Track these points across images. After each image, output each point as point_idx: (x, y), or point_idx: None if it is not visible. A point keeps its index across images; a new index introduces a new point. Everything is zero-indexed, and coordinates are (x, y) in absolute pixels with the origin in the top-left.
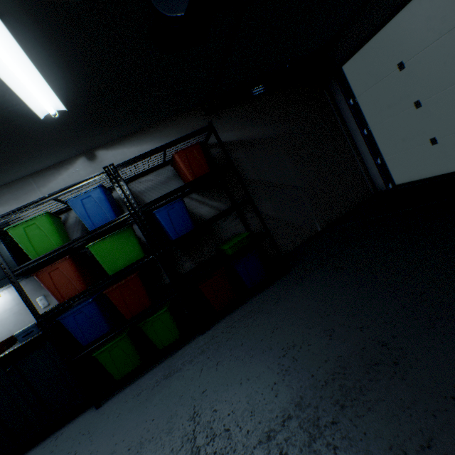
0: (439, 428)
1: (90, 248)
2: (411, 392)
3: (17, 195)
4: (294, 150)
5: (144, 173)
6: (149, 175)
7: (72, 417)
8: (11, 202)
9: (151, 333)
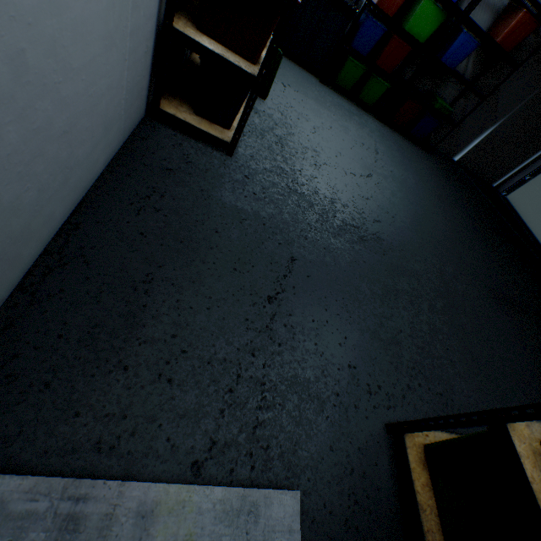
0: (438, 207)
1: None
2: (438, 202)
3: None
4: (534, 107)
5: None
6: None
7: (305, 69)
8: None
9: (368, 86)
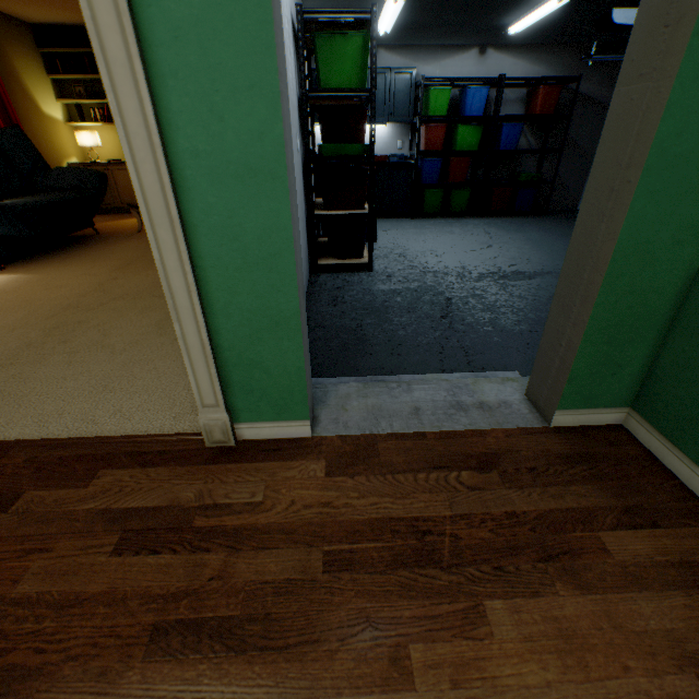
0: None
1: (459, 127)
2: None
3: (426, 58)
4: None
5: (505, 86)
6: (506, 90)
7: (395, 217)
8: (420, 62)
9: (453, 200)
